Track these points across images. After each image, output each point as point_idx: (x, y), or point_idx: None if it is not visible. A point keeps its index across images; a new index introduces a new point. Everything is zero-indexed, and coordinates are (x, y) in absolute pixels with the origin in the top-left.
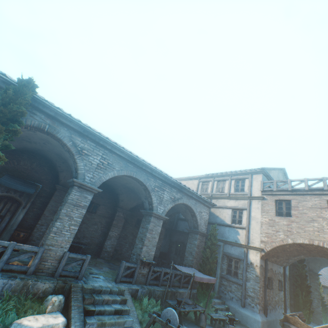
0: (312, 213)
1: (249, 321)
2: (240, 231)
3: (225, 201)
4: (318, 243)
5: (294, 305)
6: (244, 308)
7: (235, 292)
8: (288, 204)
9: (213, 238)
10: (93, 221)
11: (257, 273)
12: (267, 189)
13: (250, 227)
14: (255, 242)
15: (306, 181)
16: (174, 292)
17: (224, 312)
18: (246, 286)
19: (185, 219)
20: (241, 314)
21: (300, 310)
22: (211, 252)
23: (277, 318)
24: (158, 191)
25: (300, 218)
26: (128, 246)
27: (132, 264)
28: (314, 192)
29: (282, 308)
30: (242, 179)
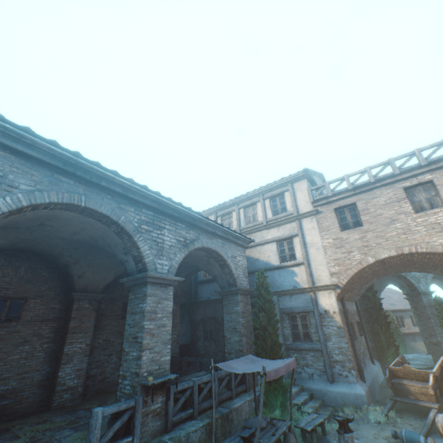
0: (389, 212)
1: (348, 400)
2: (296, 271)
3: (264, 233)
4: (409, 250)
5: (376, 347)
6: (334, 383)
7: (314, 364)
8: (352, 210)
9: (265, 292)
10: (15, 339)
11: (338, 323)
12: (319, 198)
13: (310, 259)
14: (323, 278)
15: (369, 171)
16: (227, 415)
17: (311, 405)
18: (328, 349)
19: (208, 280)
20: (333, 395)
21: (384, 351)
22: (269, 316)
23: (372, 375)
24: (149, 231)
25: (376, 223)
26: (117, 359)
27: (123, 405)
28: (385, 181)
29: (368, 358)
30: (279, 195)
